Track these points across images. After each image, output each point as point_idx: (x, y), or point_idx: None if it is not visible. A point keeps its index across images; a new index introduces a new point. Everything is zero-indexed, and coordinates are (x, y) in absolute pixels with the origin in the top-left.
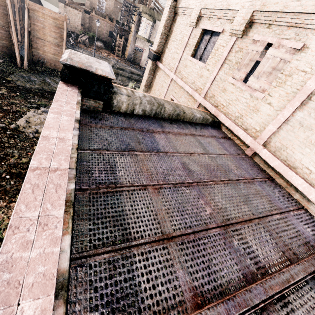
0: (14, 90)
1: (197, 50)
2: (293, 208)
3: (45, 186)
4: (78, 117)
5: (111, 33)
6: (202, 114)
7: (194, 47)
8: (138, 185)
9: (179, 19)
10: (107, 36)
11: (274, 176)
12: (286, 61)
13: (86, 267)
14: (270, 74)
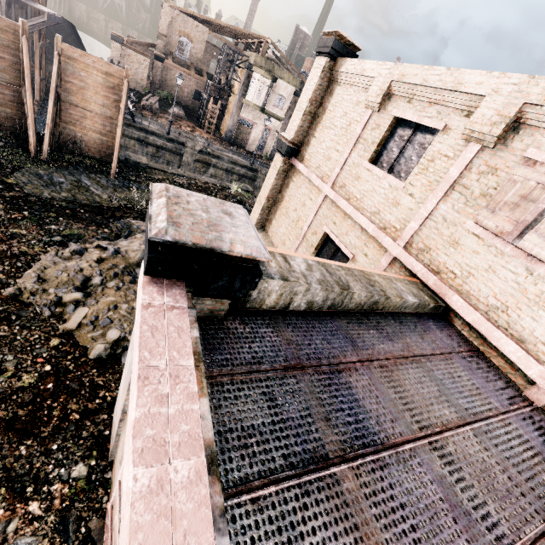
0: (19, 206)
1: (382, 153)
2: None
3: None
4: (211, 440)
5: (198, 94)
6: (415, 294)
7: (375, 146)
8: None
9: (340, 91)
10: (190, 97)
11: None
12: None
13: None
14: None
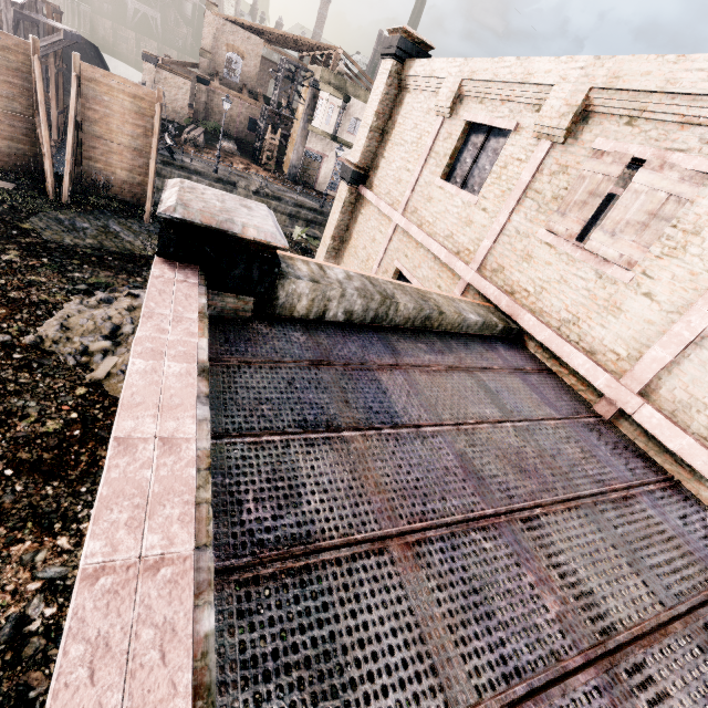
0: (37, 253)
1: (455, 166)
2: None
3: (127, 642)
4: (205, 361)
5: (253, 123)
6: (480, 314)
7: (447, 159)
8: (362, 539)
9: (410, 99)
10: (244, 128)
11: (679, 476)
12: (682, 200)
13: None
14: (644, 226)
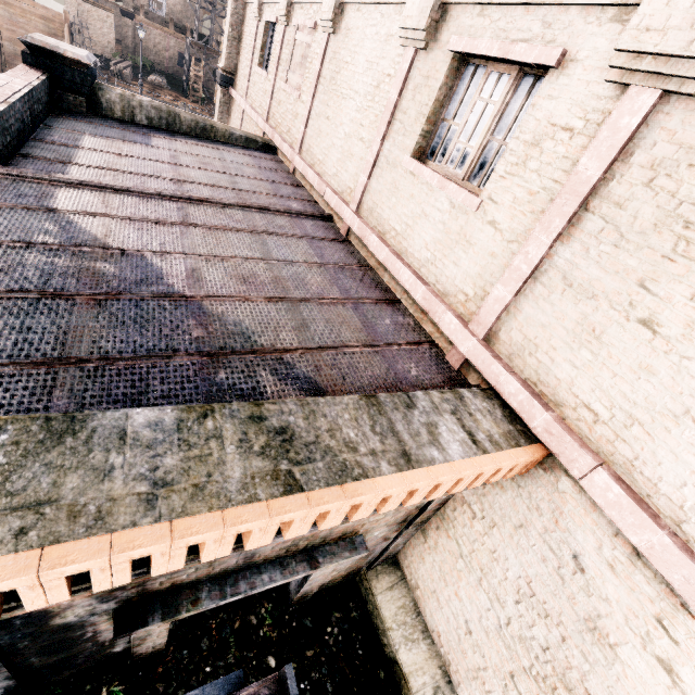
0: None
1: (265, 57)
2: (295, 198)
3: None
4: (35, 85)
5: (183, 58)
6: (248, 135)
7: (260, 51)
8: (101, 150)
9: (248, 11)
10: (174, 63)
11: (305, 185)
12: (310, 46)
13: (28, 159)
14: (302, 64)
